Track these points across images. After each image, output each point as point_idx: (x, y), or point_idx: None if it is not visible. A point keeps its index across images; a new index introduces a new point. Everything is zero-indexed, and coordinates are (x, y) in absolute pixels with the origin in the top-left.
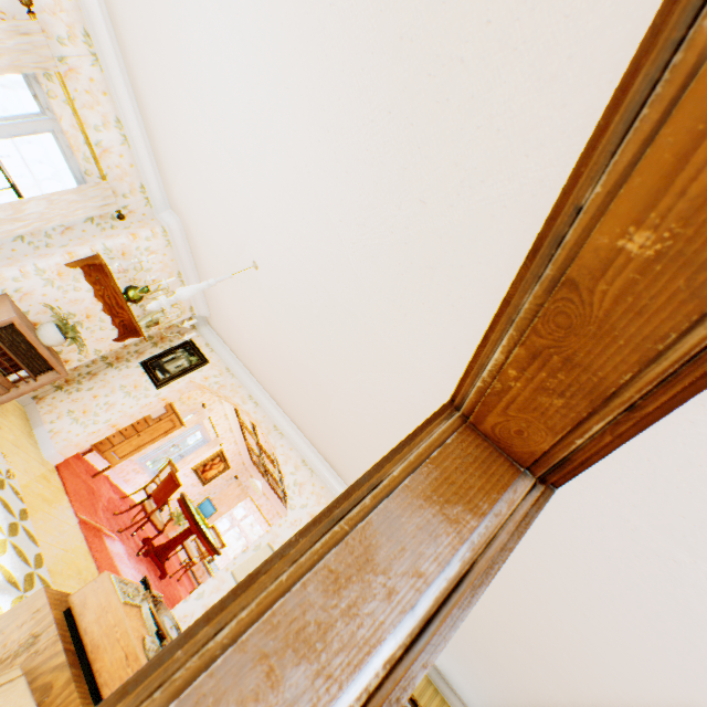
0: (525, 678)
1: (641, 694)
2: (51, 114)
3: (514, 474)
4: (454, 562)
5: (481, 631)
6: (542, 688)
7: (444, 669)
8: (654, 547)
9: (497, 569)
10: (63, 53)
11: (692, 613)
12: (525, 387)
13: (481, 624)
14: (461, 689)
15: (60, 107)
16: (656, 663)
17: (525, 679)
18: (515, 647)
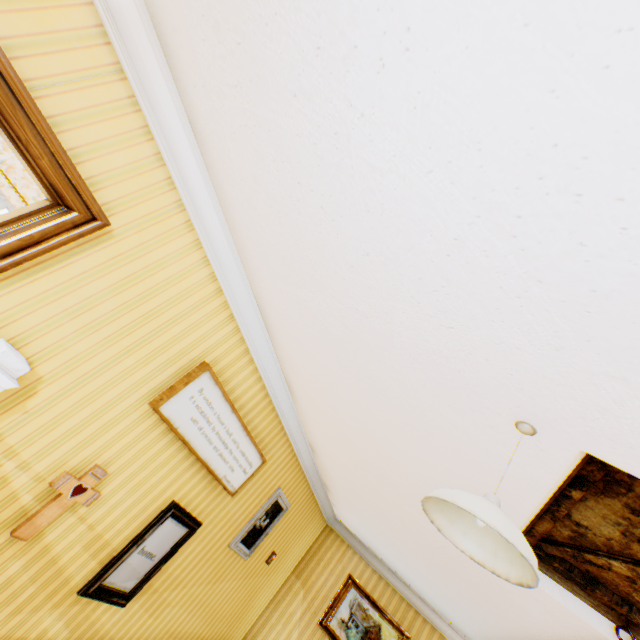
0: (393, 509)
1: (392, 443)
2: (4, 197)
3: (49, 205)
4: (0, 230)
5: (359, 484)
6: (399, 508)
7: (395, 567)
8: (297, 299)
9: (44, 244)
10: (3, 159)
11: (334, 336)
12: (19, 158)
13: (354, 476)
14: (411, 581)
15: (8, 191)
16: (368, 401)
17: (394, 511)
18: (369, 478)
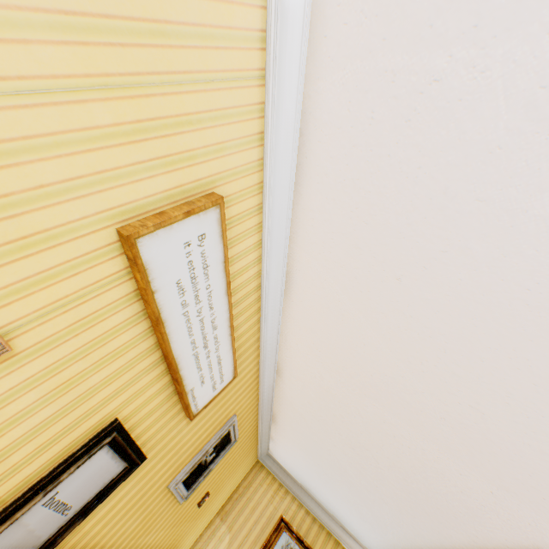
0: (386, 445)
1: (471, 348)
2: None
3: None
4: None
5: (339, 413)
6: (401, 443)
7: (333, 509)
8: (416, 83)
9: None
10: None
11: (472, 150)
12: None
13: (336, 403)
14: (350, 524)
15: None
16: (468, 278)
17: (386, 447)
18: (367, 405)
